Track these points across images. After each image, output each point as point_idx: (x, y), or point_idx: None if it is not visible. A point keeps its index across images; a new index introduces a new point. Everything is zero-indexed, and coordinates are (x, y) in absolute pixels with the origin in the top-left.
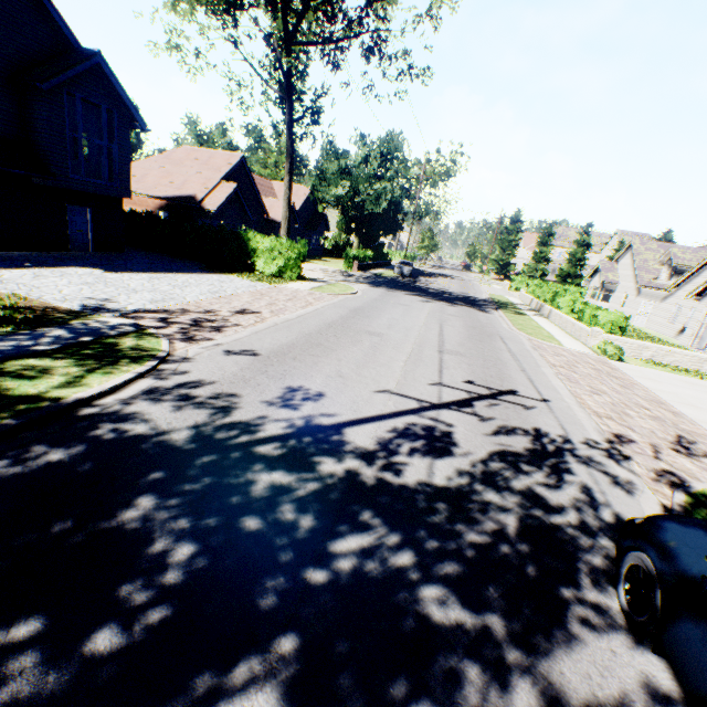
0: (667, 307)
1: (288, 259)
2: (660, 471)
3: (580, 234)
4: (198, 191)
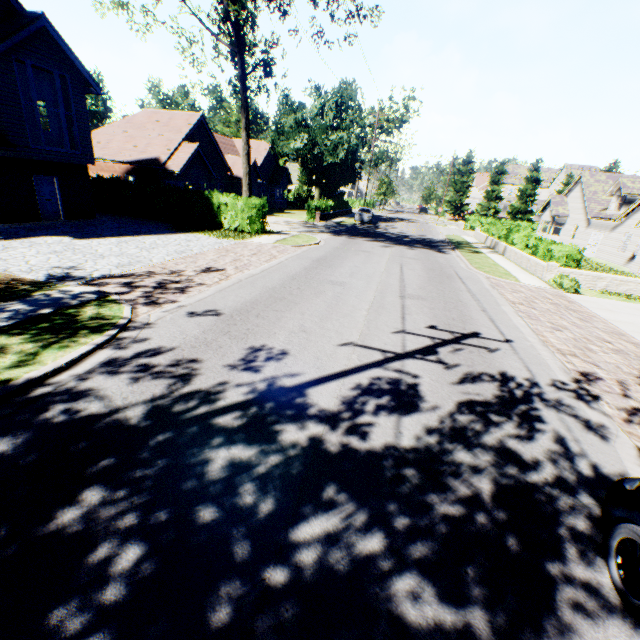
0: (617, 236)
1: (252, 214)
2: (631, 410)
3: (530, 171)
4: (161, 153)
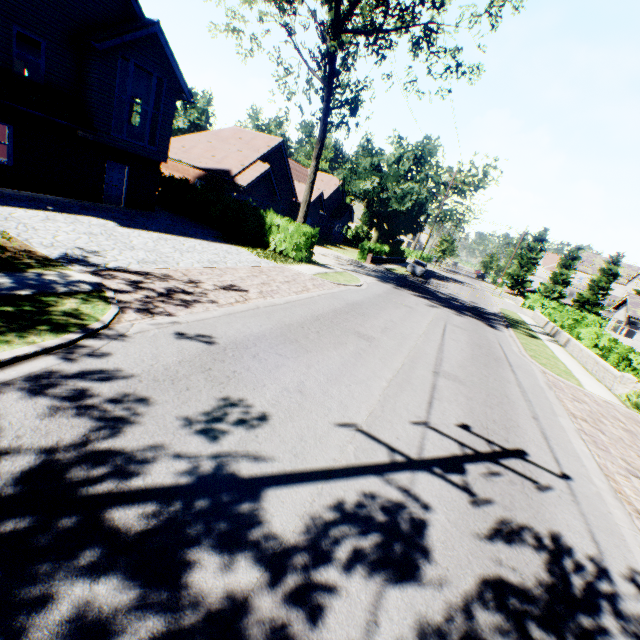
0: None
1: (300, 241)
2: None
3: (608, 263)
4: (234, 167)
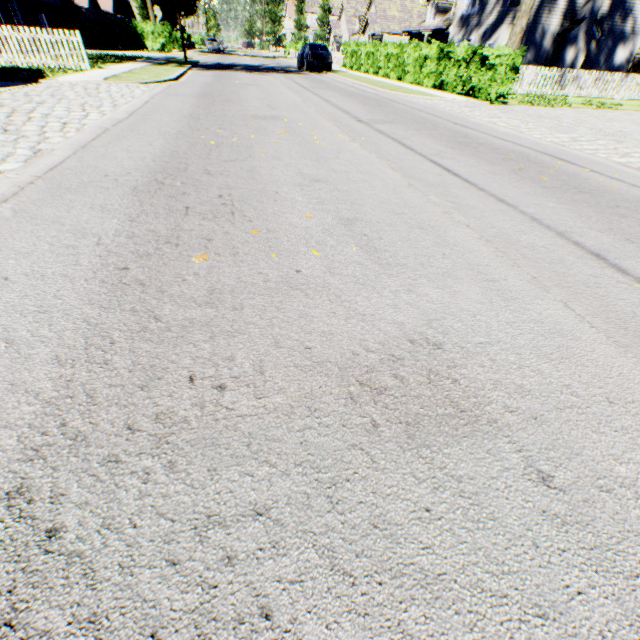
0: None
1: (166, 38)
2: None
3: None
4: None
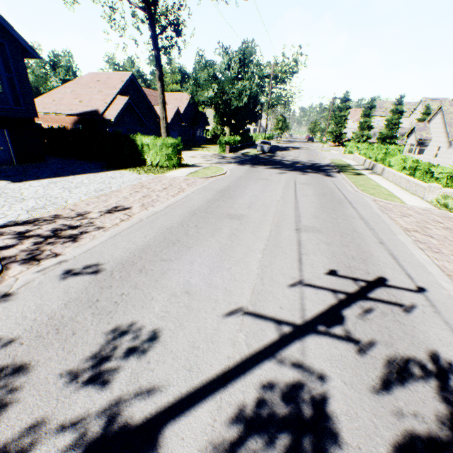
0: None
1: (168, 151)
2: None
3: (395, 105)
4: (100, 106)
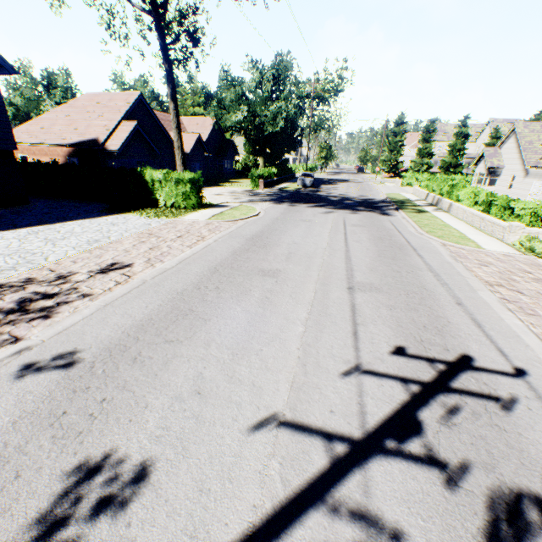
0: None
1: (186, 189)
2: None
3: (458, 127)
4: (100, 134)
